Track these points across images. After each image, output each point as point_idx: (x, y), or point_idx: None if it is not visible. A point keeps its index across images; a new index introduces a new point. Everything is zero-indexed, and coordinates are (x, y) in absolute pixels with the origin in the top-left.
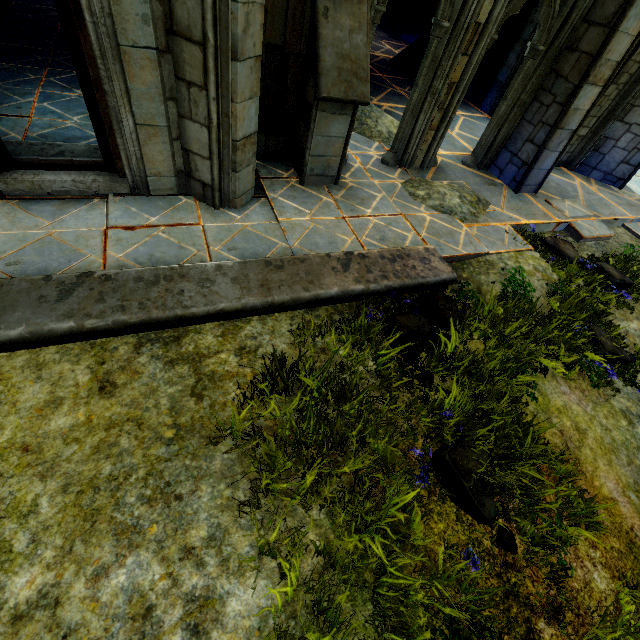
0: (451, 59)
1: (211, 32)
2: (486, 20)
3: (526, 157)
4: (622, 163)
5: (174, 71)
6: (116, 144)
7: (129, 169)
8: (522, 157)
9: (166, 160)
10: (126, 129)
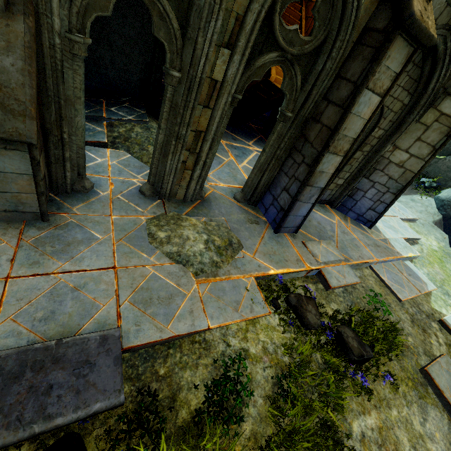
0: (189, 109)
1: None
2: (223, 78)
3: (283, 203)
4: (370, 209)
5: None
6: None
7: None
8: (280, 202)
9: None
10: None
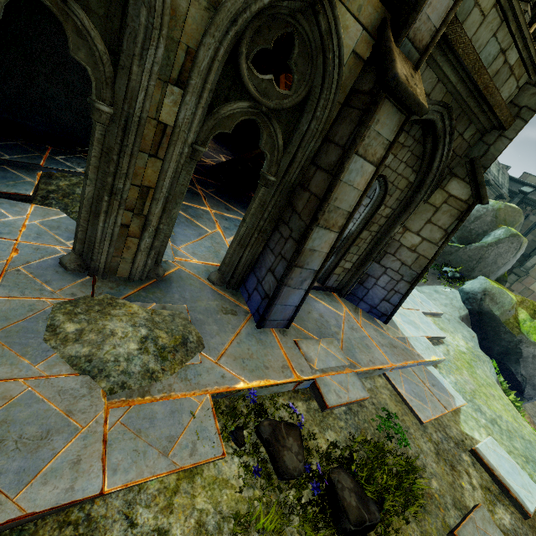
0: (127, 155)
1: None
2: (174, 123)
3: (268, 288)
4: (384, 300)
5: None
6: None
7: None
8: (265, 287)
9: None
10: None
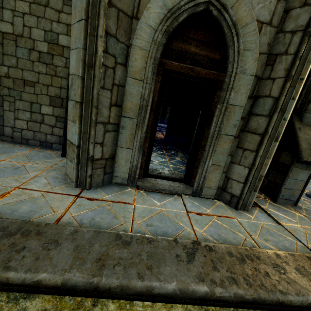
0: None
1: (270, 130)
2: None
3: None
4: None
5: (236, 144)
6: (196, 171)
7: (196, 183)
8: None
9: (216, 181)
10: (205, 165)
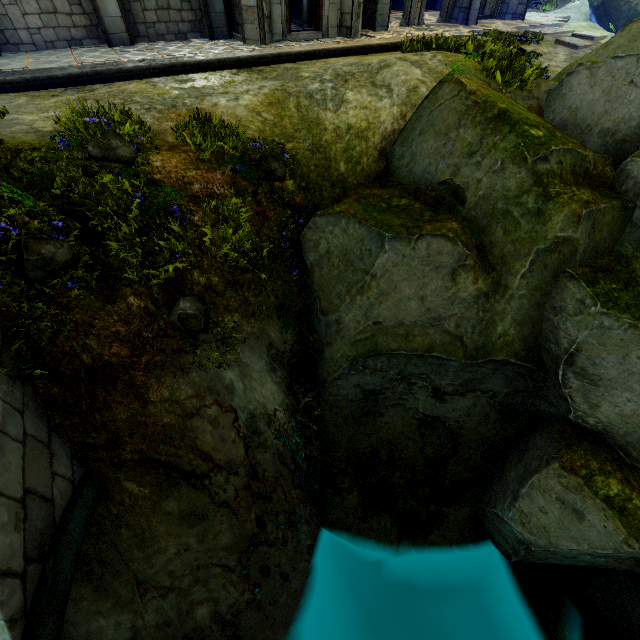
0: None
1: None
2: None
3: (466, 5)
4: (519, 5)
5: None
6: (322, 14)
7: (324, 25)
8: (464, 6)
9: (335, 19)
10: (327, 6)
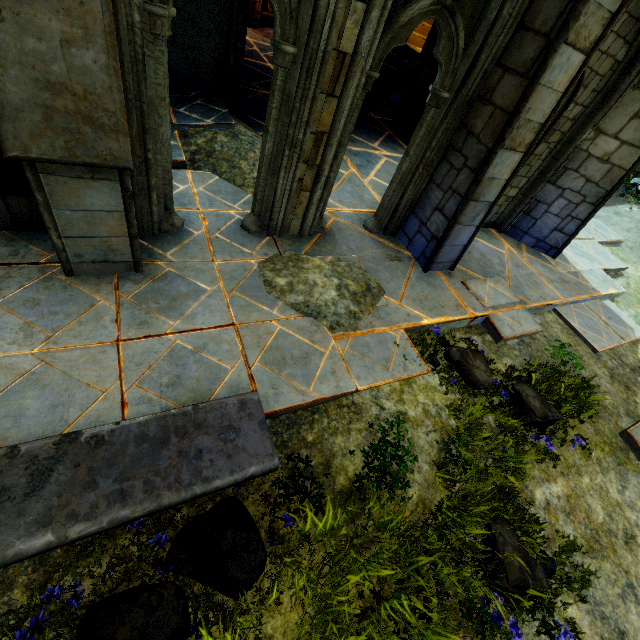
0: (308, 100)
1: None
2: (354, 49)
3: (436, 229)
4: (555, 230)
5: None
6: None
7: None
8: (431, 228)
9: None
10: None
